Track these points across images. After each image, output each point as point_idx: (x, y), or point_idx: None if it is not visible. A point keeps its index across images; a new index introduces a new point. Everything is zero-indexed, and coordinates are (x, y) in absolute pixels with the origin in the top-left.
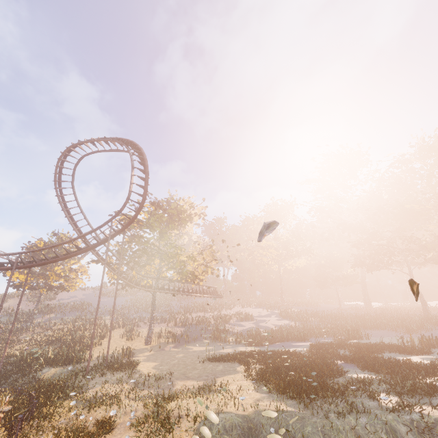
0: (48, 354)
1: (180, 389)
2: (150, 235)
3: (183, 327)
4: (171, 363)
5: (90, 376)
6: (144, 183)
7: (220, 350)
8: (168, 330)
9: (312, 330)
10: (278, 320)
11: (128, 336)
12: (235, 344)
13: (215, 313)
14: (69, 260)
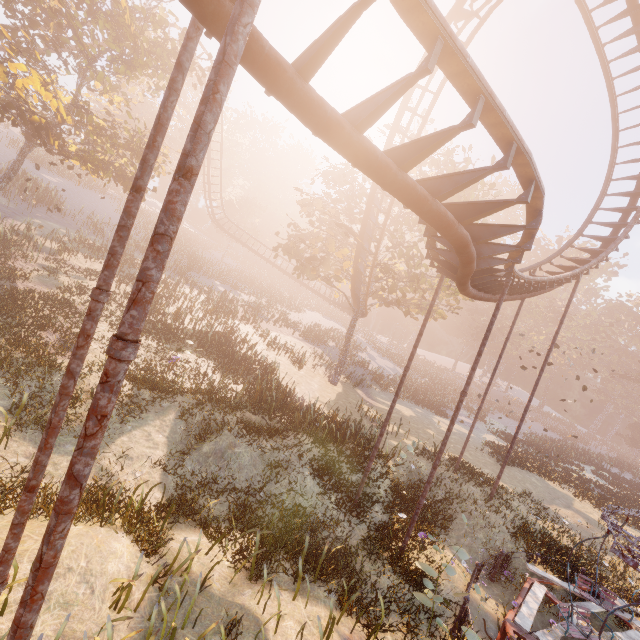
0: (312, 415)
1: (583, 527)
2: (393, 206)
3: (315, 345)
4: (475, 461)
5: (536, 516)
6: (625, 221)
7: (439, 424)
8: (328, 357)
9: (423, 387)
10: (382, 359)
11: (294, 357)
12: (410, 403)
13: (299, 315)
14: (101, 81)
